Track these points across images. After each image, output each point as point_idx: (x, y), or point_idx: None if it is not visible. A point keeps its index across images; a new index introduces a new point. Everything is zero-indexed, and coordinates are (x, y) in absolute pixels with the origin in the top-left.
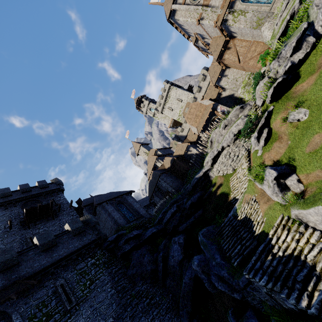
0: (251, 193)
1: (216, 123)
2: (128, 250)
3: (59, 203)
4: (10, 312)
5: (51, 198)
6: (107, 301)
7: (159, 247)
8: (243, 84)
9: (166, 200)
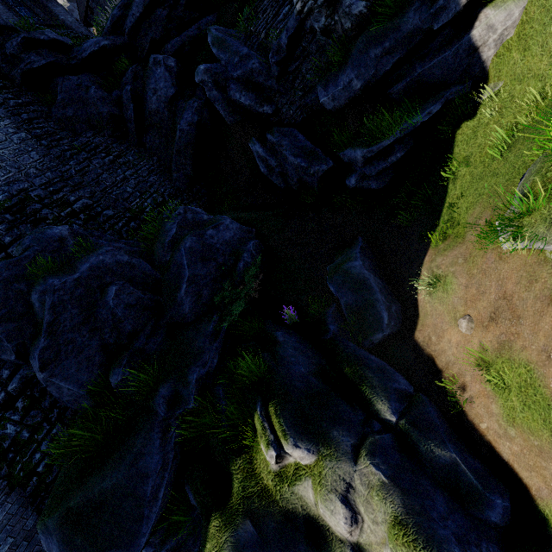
0: None
1: None
2: (41, 67)
3: None
4: None
5: None
6: (14, 146)
7: (123, 80)
8: None
9: None
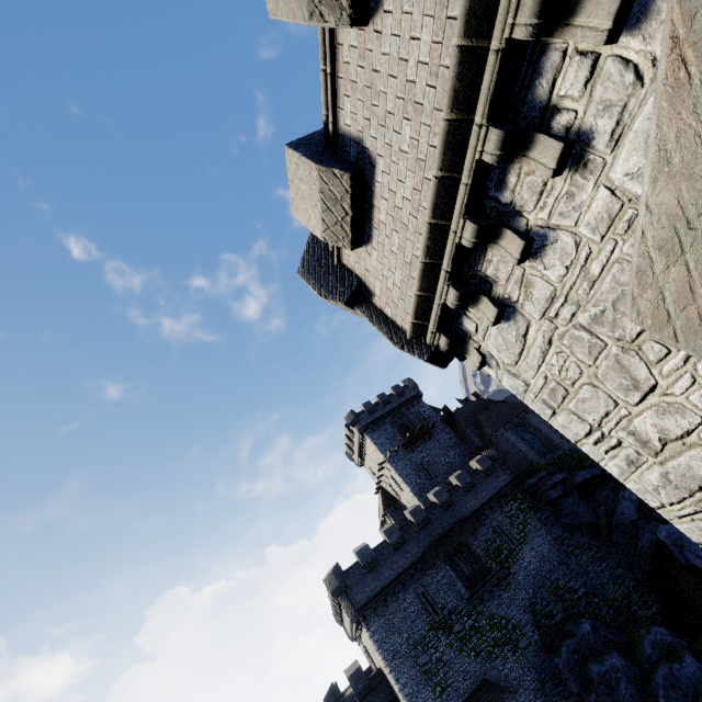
0: None
1: None
2: (556, 497)
3: (425, 416)
4: (469, 543)
5: (416, 411)
6: (546, 546)
7: (598, 497)
8: None
9: None
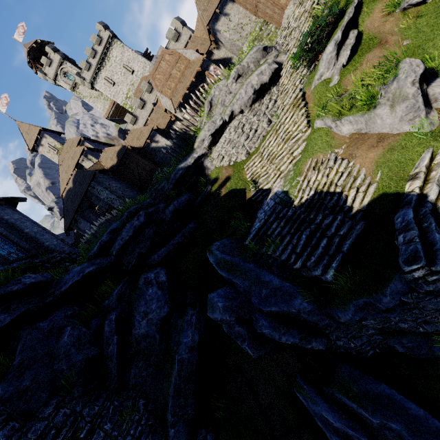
0: (324, 150)
1: (213, 82)
2: (2, 327)
3: None
4: None
5: None
6: None
7: (105, 303)
8: (251, 36)
9: (112, 217)
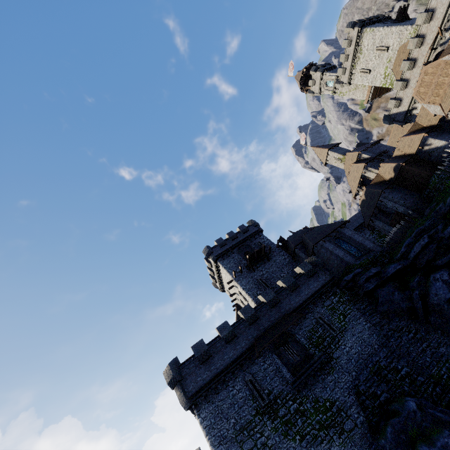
0: None
1: None
2: (371, 288)
3: (265, 244)
4: (293, 334)
5: (257, 242)
6: (367, 332)
7: (411, 284)
8: None
9: (401, 227)
